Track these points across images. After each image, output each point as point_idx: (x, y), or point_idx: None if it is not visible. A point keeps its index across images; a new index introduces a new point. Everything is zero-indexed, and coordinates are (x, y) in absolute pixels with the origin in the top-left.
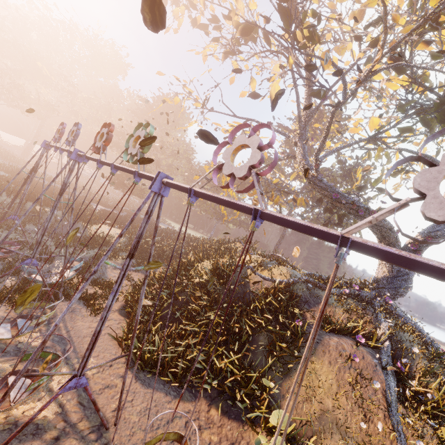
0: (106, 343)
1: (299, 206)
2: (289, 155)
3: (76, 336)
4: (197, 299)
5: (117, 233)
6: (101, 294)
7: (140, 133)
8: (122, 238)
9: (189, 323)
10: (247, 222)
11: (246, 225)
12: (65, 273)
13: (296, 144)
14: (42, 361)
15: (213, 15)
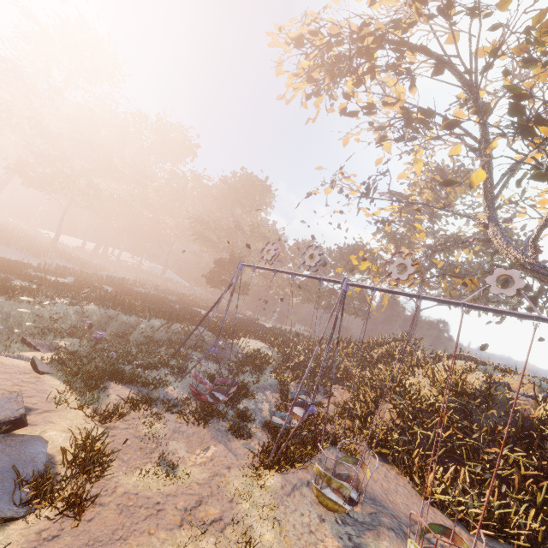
0: (412, 501)
1: (469, 290)
2: (478, 238)
3: (377, 494)
4: (468, 431)
5: (260, 345)
6: (336, 433)
7: (508, 272)
8: (271, 352)
9: (477, 464)
10: (362, 309)
11: (361, 312)
12: (295, 412)
13: (487, 226)
14: (400, 533)
15: (369, 103)
